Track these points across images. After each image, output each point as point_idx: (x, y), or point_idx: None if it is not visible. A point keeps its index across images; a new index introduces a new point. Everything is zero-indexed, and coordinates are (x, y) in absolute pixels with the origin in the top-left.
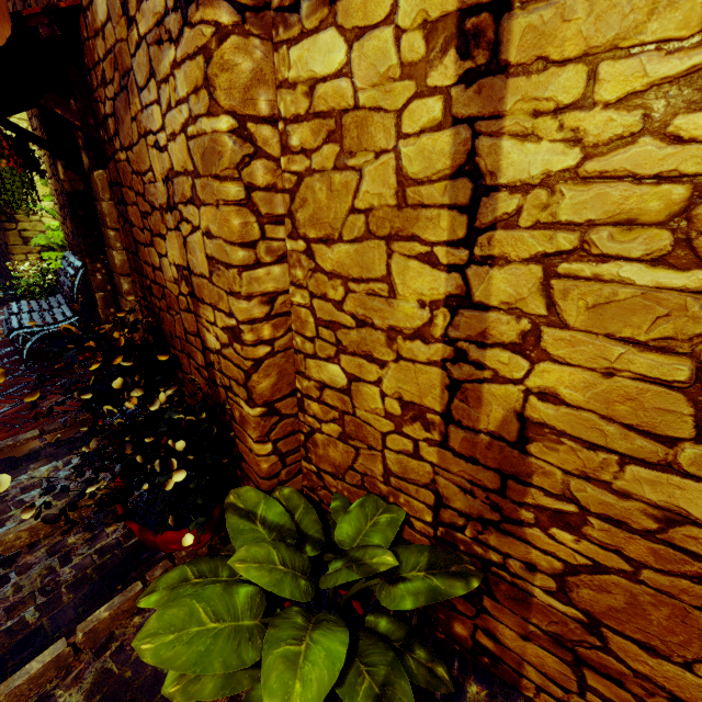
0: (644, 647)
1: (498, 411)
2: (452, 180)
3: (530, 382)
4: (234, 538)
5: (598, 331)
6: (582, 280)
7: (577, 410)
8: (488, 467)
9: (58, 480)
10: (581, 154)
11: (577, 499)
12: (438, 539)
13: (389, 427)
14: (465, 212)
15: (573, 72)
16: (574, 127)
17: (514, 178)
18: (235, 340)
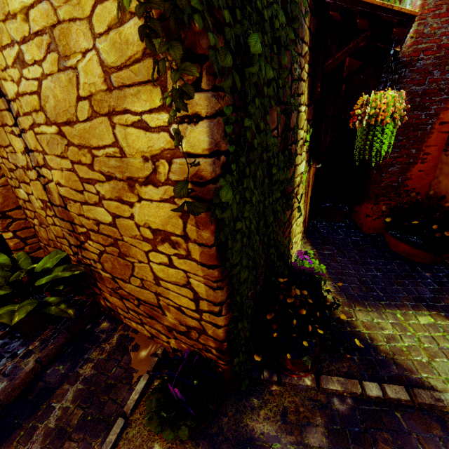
0: (123, 281)
1: (56, 195)
2: (2, 98)
3: (54, 179)
4: None
5: (53, 154)
6: (41, 134)
7: (66, 187)
8: (67, 221)
9: None
10: (17, 85)
11: (84, 225)
12: (78, 261)
13: (45, 213)
14: (10, 111)
15: (1, 55)
16: (11, 75)
17: (11, 96)
18: None
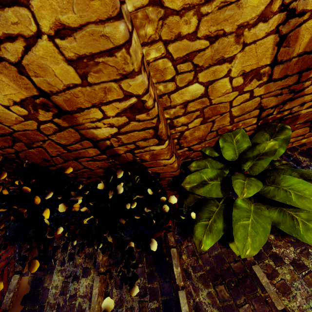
0: None
1: (307, 38)
2: None
3: None
4: (210, 195)
5: None
6: None
7: None
8: (293, 74)
9: (73, 272)
10: None
11: None
12: (258, 126)
13: (235, 95)
14: None
15: None
16: None
17: None
18: (137, 114)
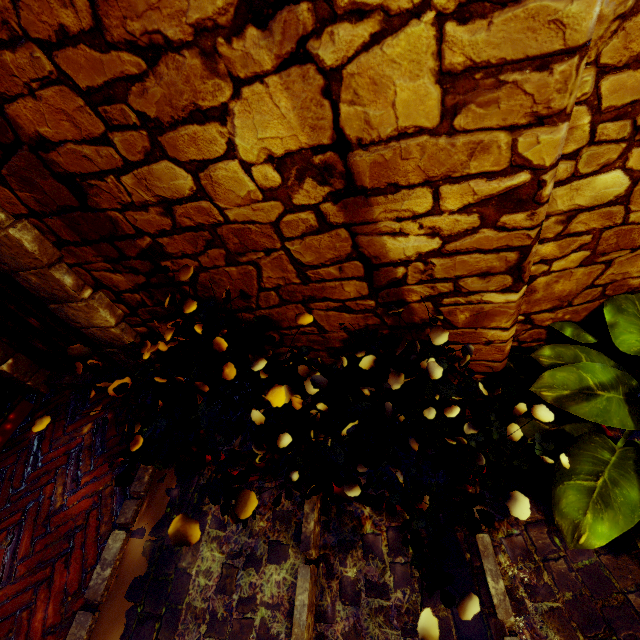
0: None
1: None
2: None
3: None
4: (605, 422)
5: None
6: None
7: None
8: None
9: (245, 546)
10: None
11: None
12: None
13: None
14: None
15: None
16: None
17: None
18: (508, 211)
